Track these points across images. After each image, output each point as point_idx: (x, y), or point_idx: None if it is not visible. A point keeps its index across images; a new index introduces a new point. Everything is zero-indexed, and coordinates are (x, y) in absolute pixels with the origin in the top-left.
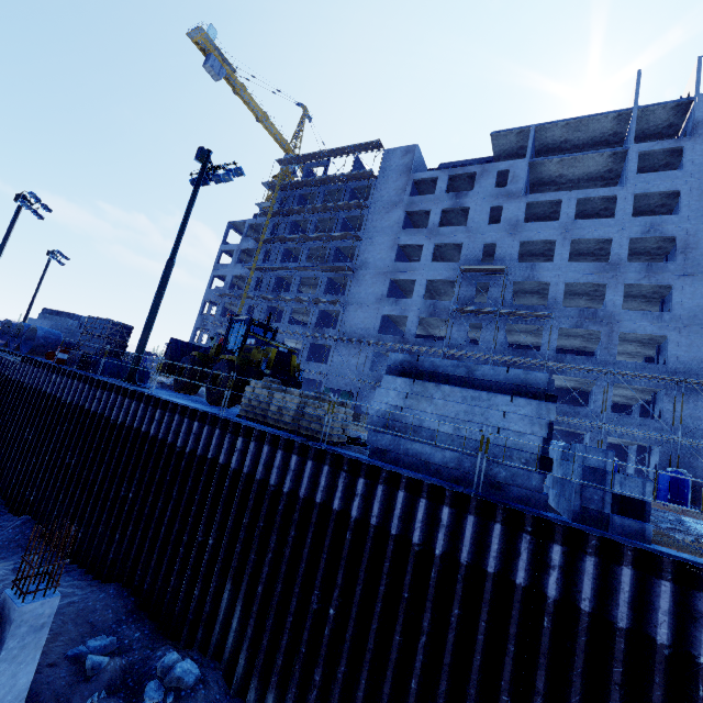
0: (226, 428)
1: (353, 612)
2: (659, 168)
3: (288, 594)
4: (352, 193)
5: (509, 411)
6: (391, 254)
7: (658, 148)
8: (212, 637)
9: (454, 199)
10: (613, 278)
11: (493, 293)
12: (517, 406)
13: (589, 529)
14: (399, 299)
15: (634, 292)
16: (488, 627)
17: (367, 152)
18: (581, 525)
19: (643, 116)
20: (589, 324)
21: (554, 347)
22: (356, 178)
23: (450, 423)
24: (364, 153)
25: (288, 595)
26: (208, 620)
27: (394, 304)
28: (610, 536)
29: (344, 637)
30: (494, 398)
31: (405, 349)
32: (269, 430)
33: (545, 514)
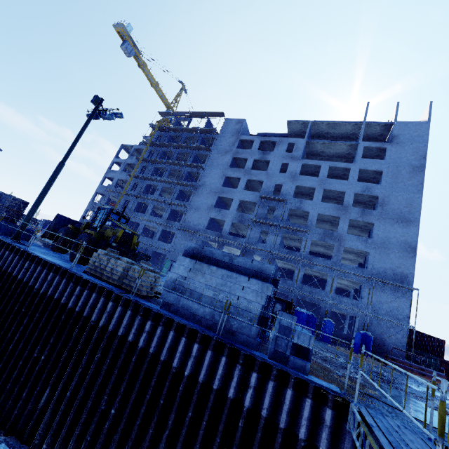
0: (71, 279)
1: (126, 412)
2: (374, 157)
3: (87, 398)
4: (202, 140)
5: (246, 286)
6: (221, 181)
7: (374, 146)
8: (28, 428)
9: (262, 154)
10: (344, 214)
11: (277, 214)
12: (251, 284)
13: (275, 364)
14: (221, 209)
15: (355, 224)
16: (207, 425)
17: (215, 117)
18: (272, 361)
19: (368, 127)
20: (328, 239)
21: (307, 251)
22: (206, 132)
23: (210, 290)
24: (213, 118)
25: (87, 399)
26: (28, 414)
27: (218, 212)
28: (286, 369)
29: (117, 430)
30: (239, 277)
31: (221, 241)
32: (100, 283)
33: (253, 353)
